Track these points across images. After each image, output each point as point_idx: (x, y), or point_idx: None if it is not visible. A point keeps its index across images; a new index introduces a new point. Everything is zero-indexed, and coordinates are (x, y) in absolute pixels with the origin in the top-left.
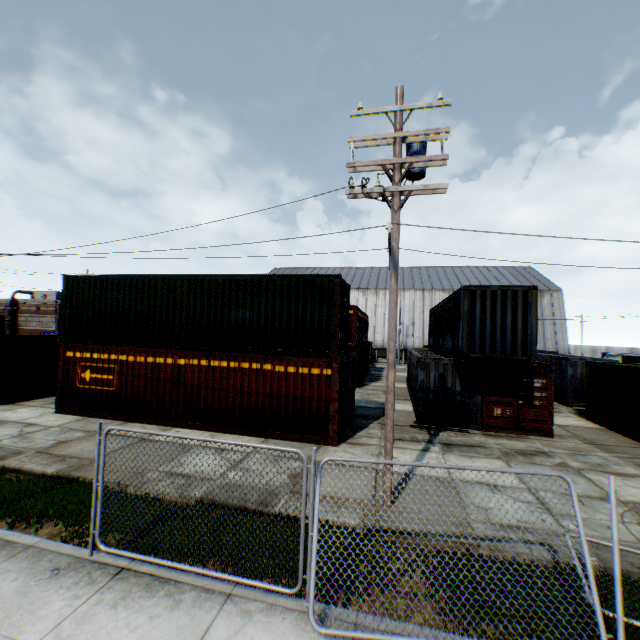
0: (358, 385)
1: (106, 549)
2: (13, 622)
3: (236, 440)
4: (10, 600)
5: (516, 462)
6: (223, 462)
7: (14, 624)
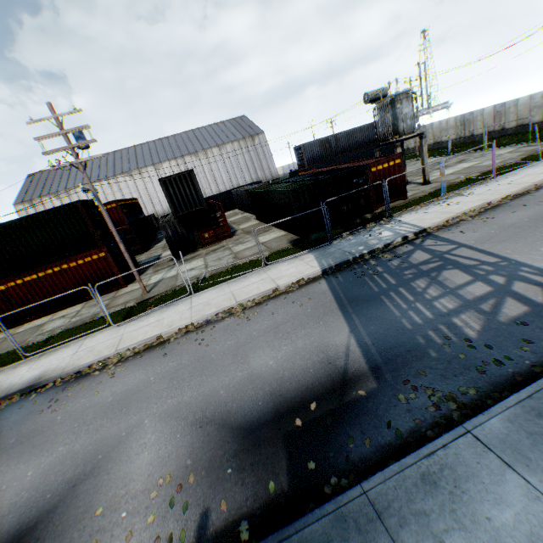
0: (146, 250)
1: (32, 354)
2: (14, 376)
3: (70, 310)
4: (6, 377)
5: (209, 255)
6: (68, 319)
7: (15, 376)
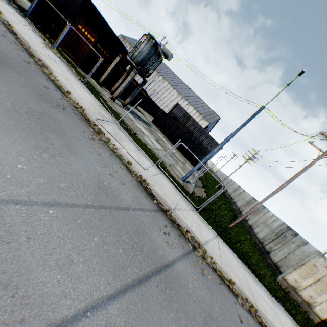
0: None
1: None
2: None
3: None
4: None
5: None
6: None
7: None
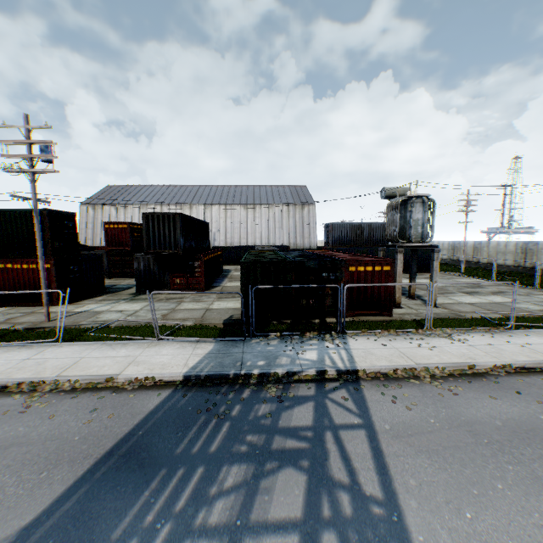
0: None
1: None
2: None
3: None
4: None
5: (157, 302)
6: None
7: None
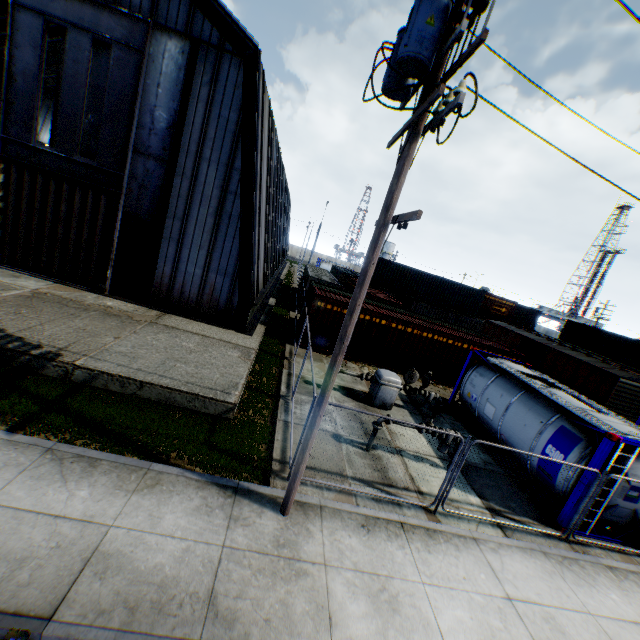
0: None
1: None
2: None
3: None
4: None
5: None
6: None
7: None
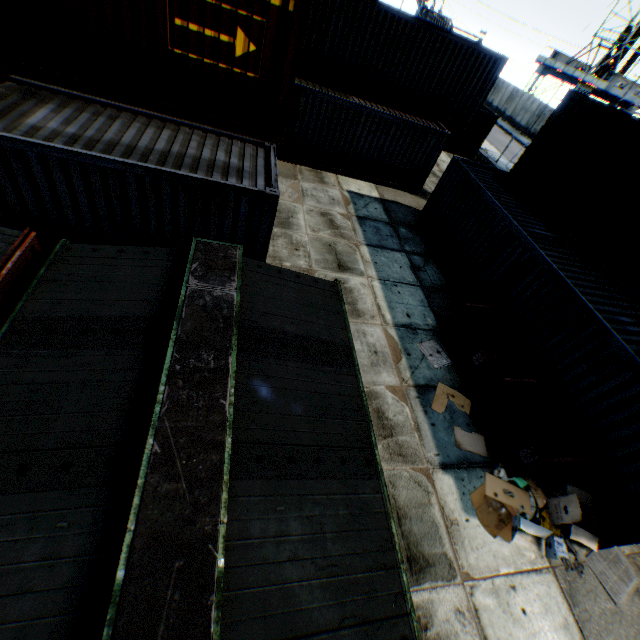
0: None
1: None
2: None
3: None
4: None
5: None
6: None
7: None
